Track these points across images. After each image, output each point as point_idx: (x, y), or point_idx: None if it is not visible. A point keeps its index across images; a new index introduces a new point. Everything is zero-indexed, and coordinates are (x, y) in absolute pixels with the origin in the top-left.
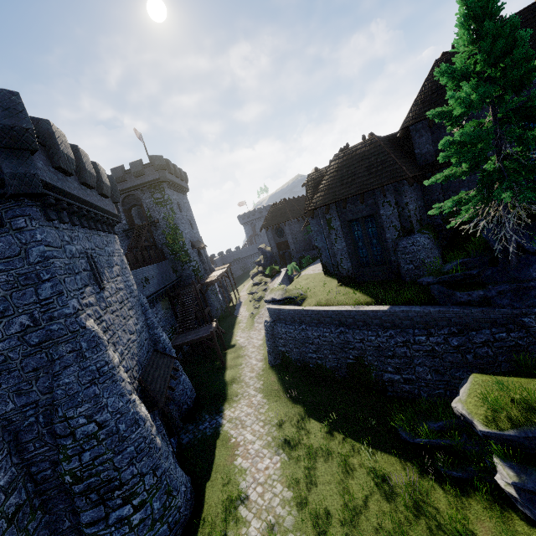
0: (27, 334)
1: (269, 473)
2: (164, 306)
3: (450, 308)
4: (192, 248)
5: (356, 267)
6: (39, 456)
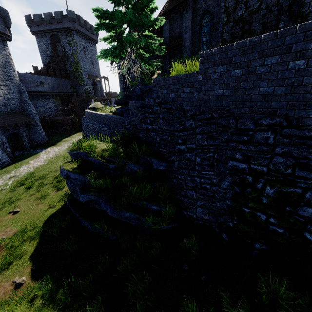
0: None
1: (35, 166)
2: (56, 102)
3: (115, 116)
4: (87, 78)
5: None
6: None
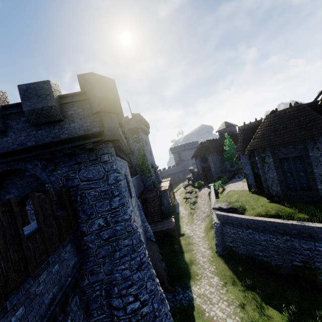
0: (101, 231)
1: None
2: None
3: None
4: (152, 168)
5: (284, 190)
6: (99, 320)
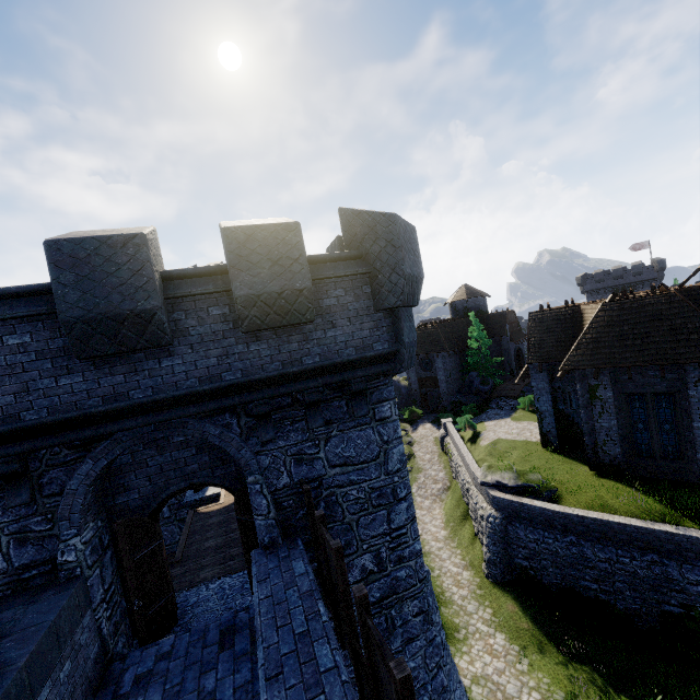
0: (367, 585)
1: None
2: None
3: None
4: None
5: (627, 455)
6: None
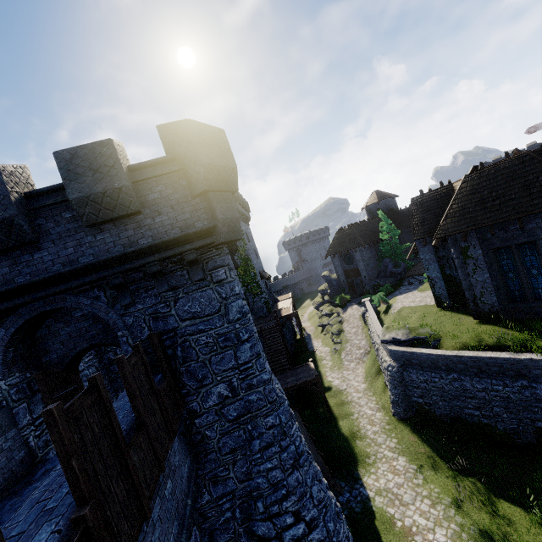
0: (224, 407)
1: None
2: None
3: None
4: (261, 279)
5: (503, 302)
6: None
